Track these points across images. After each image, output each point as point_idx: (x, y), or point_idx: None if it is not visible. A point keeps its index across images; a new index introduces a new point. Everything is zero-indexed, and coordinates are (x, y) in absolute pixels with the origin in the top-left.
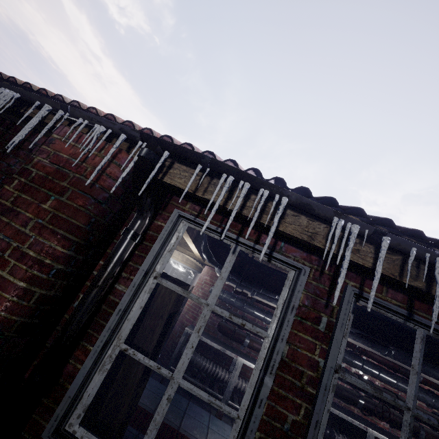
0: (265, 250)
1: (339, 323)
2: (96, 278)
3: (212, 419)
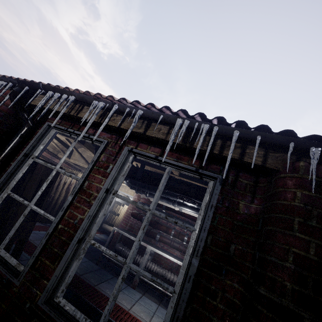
0: (55, 121)
1: (115, 166)
2: None
3: (127, 288)
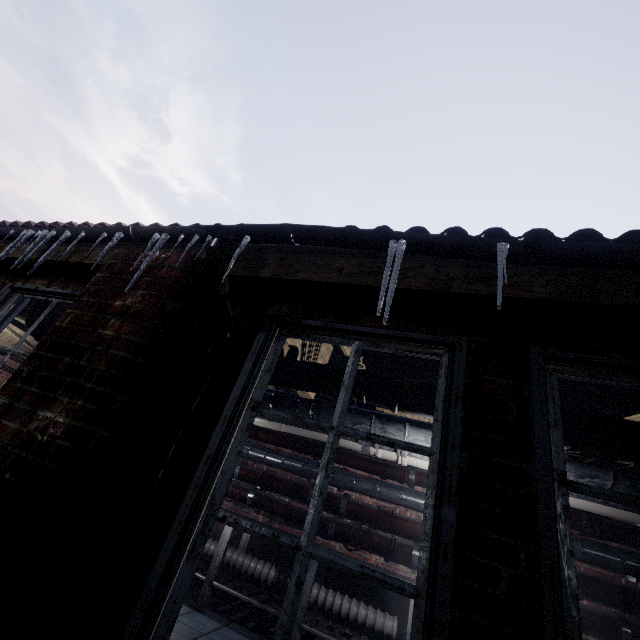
0: None
1: None
2: None
3: None
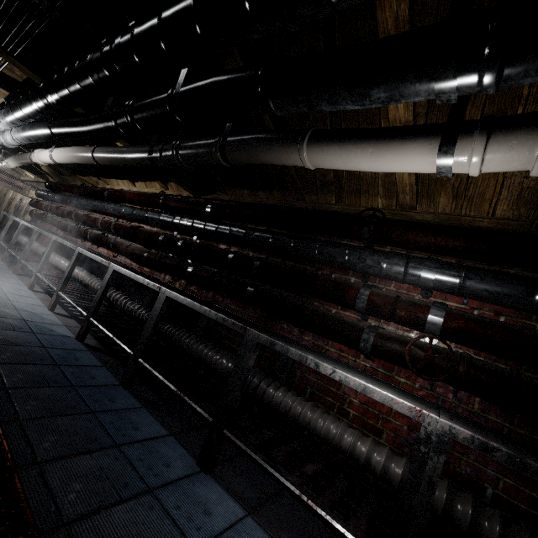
0: None
1: None
2: None
3: None
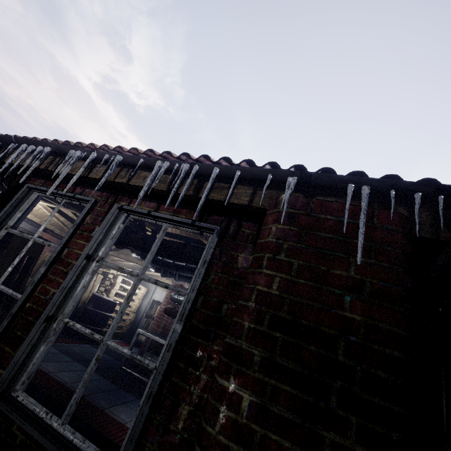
0: (24, 177)
1: (101, 227)
2: None
3: None
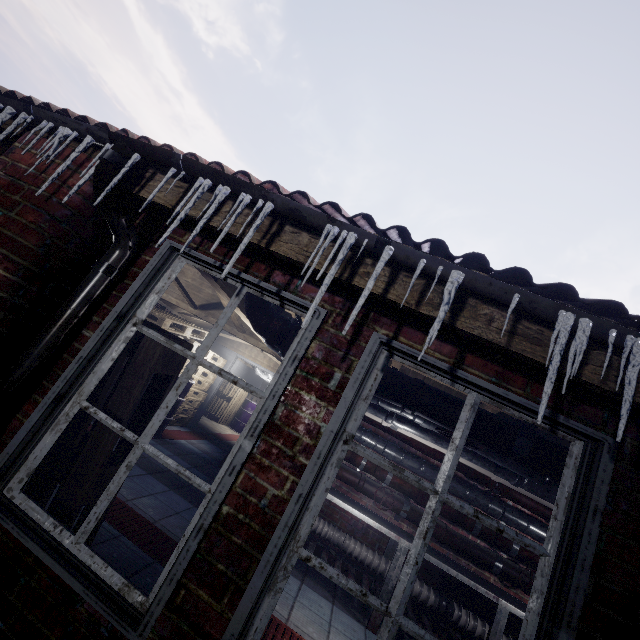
0: (230, 265)
1: (353, 378)
2: (54, 317)
3: None
